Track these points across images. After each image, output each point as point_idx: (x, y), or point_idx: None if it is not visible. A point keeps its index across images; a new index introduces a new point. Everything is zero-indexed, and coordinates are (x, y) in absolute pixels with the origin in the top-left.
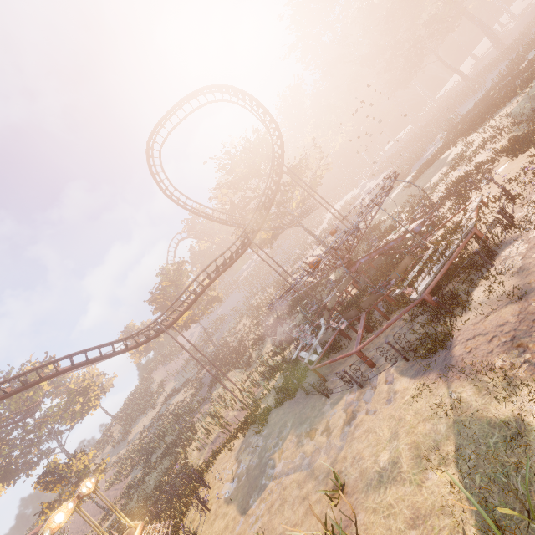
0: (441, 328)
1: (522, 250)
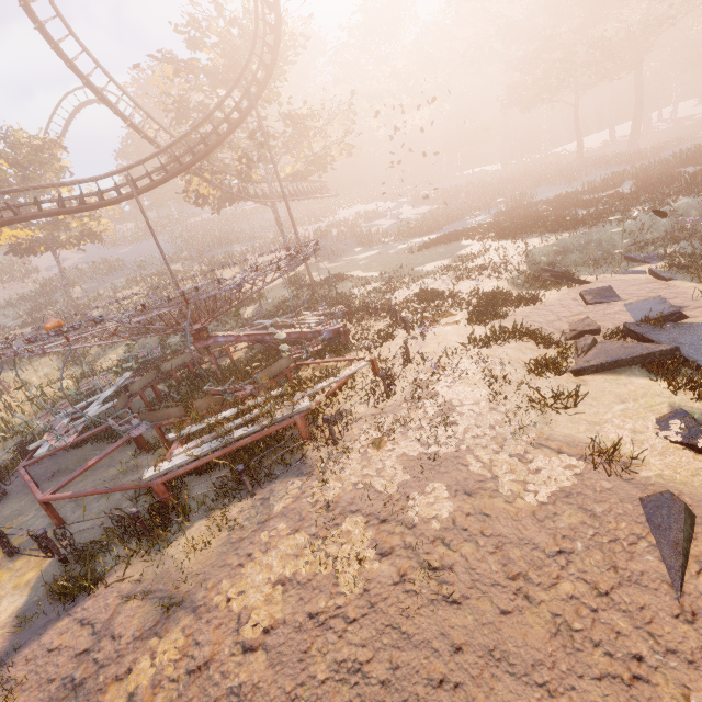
0: (122, 552)
1: (280, 506)
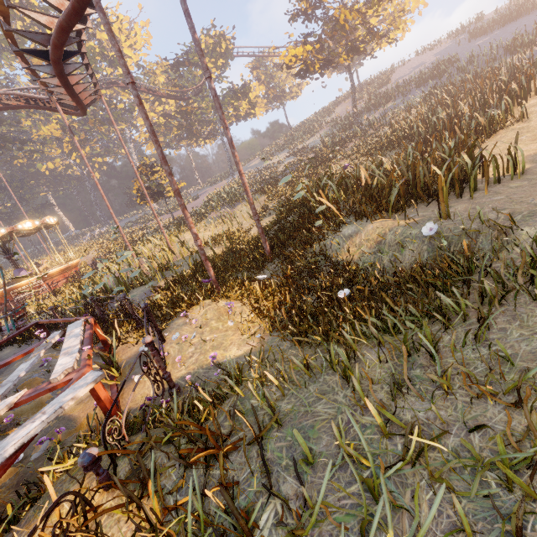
0: None
1: None
